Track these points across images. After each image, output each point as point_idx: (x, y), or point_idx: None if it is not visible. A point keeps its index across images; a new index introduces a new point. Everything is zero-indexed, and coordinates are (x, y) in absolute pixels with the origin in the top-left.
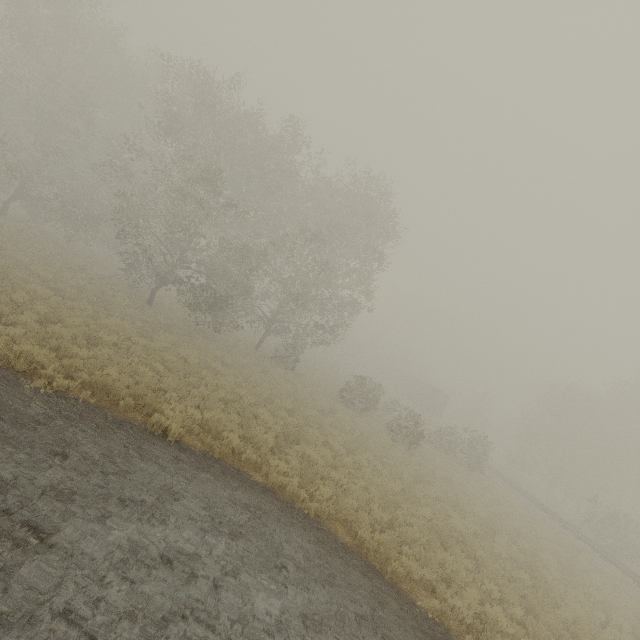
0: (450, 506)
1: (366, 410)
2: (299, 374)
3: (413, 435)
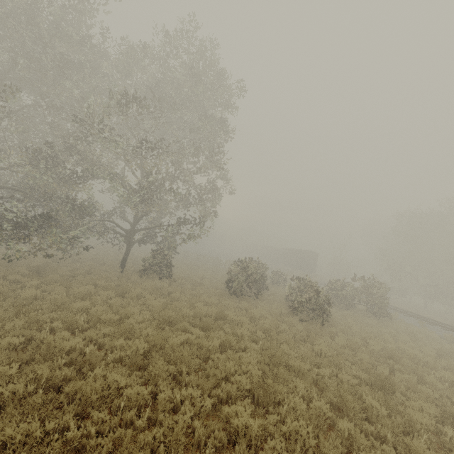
0: (449, 421)
1: (258, 293)
2: (177, 279)
3: (322, 308)
